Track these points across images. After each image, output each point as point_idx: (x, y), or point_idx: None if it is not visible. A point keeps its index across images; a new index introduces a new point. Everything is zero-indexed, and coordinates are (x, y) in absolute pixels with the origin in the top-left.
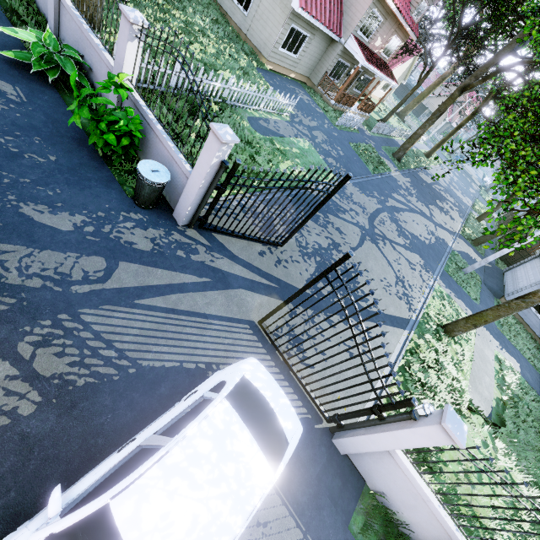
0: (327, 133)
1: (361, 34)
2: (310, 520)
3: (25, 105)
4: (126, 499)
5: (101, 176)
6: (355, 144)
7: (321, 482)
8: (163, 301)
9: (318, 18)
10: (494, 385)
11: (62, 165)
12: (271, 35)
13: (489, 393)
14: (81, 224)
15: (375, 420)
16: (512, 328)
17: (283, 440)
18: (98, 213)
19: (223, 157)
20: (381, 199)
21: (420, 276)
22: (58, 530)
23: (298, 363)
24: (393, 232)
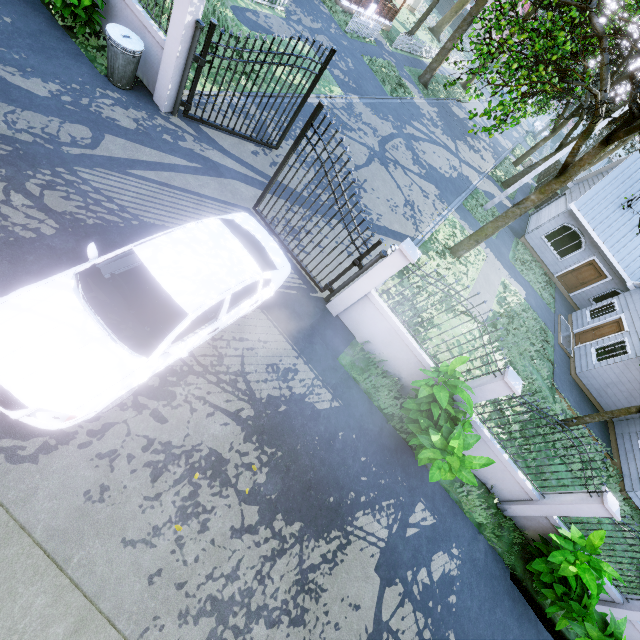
0: (334, 40)
1: None
2: (304, 348)
3: None
4: (145, 248)
5: (67, 48)
6: (370, 59)
7: (314, 329)
8: (155, 176)
9: None
10: (495, 302)
11: (21, 30)
12: None
13: (488, 306)
14: (57, 92)
15: (357, 272)
16: (526, 264)
17: (272, 267)
18: (72, 85)
19: (197, 15)
20: (398, 125)
21: (433, 205)
22: (99, 262)
23: (292, 240)
24: (408, 159)
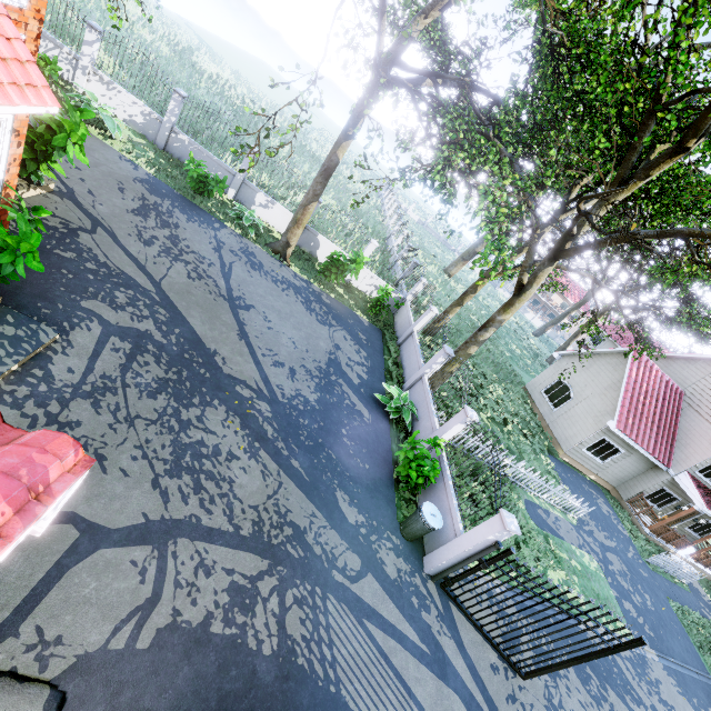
0: (630, 565)
1: (701, 475)
2: None
3: (370, 426)
4: None
5: (388, 494)
6: (679, 605)
7: None
8: (382, 638)
9: (638, 443)
10: None
11: (370, 474)
12: (576, 435)
13: None
14: (360, 523)
15: None
16: None
17: None
18: (374, 521)
19: (499, 538)
20: None
21: None
22: None
23: None
24: None
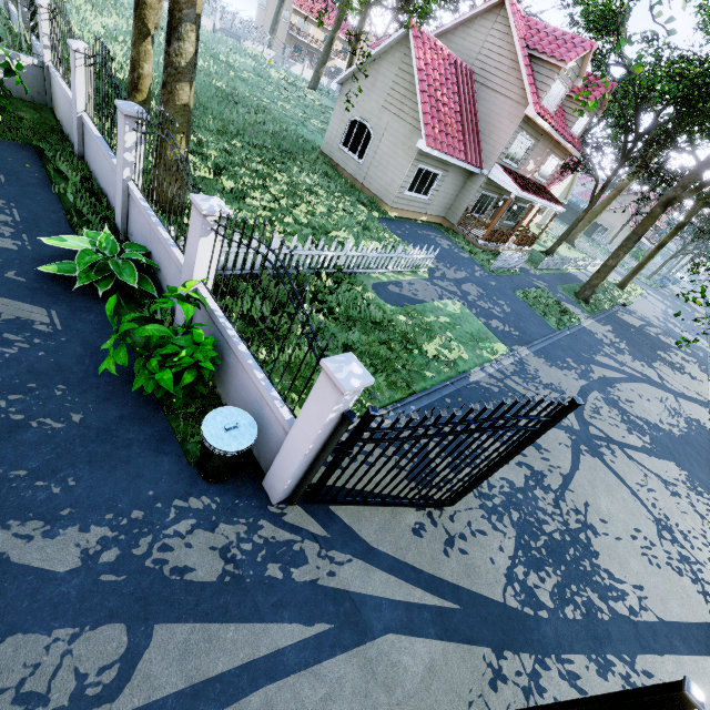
0: (482, 284)
1: (508, 161)
2: None
3: (58, 334)
4: None
5: (150, 433)
6: (522, 291)
7: None
8: None
9: (452, 154)
10: None
11: (90, 427)
12: (393, 179)
13: None
14: (97, 546)
15: None
16: None
17: None
18: (132, 512)
19: (345, 406)
20: (582, 369)
21: (692, 507)
22: None
23: None
24: (618, 425)
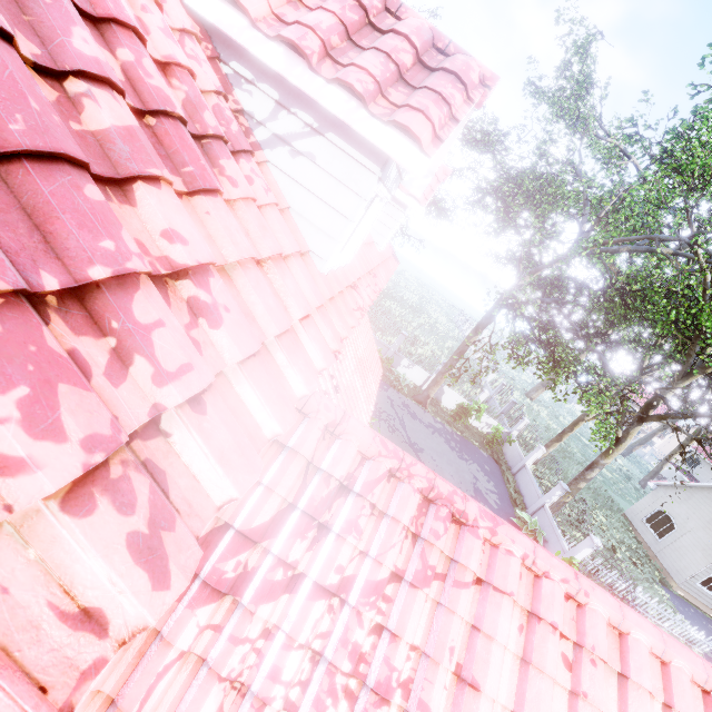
0: None
1: None
2: None
3: None
4: None
5: None
6: None
7: None
8: None
9: None
10: None
11: None
12: (686, 567)
13: None
14: None
15: None
16: None
17: None
18: None
19: None
20: None
21: None
22: None
23: None
24: None
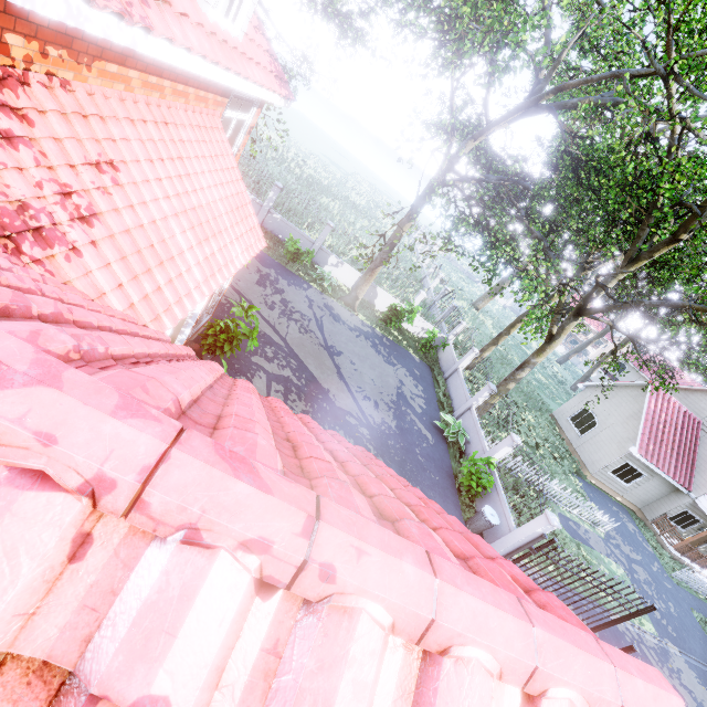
0: (654, 577)
1: None
2: None
3: (434, 447)
4: None
5: (454, 499)
6: (703, 617)
7: None
8: None
9: (659, 467)
10: None
11: (440, 484)
12: (601, 459)
13: None
14: None
15: None
16: None
17: None
18: None
19: (545, 531)
20: None
21: None
22: None
23: None
24: None
